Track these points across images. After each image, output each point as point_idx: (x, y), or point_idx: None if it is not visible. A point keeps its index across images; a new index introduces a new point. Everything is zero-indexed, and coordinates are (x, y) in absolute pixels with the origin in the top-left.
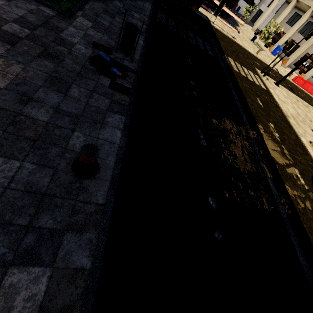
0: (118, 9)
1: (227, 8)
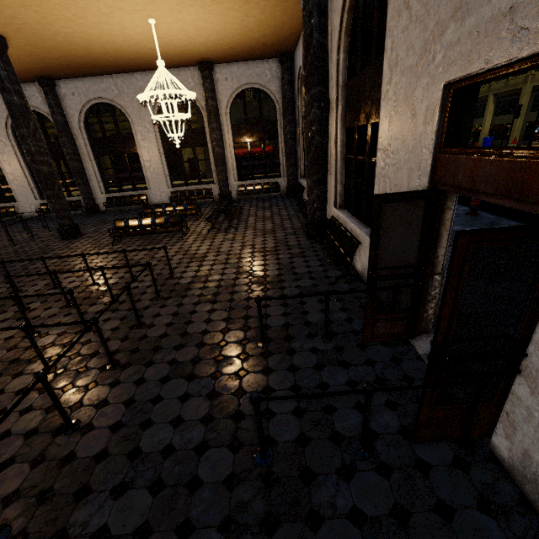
0: None
1: None
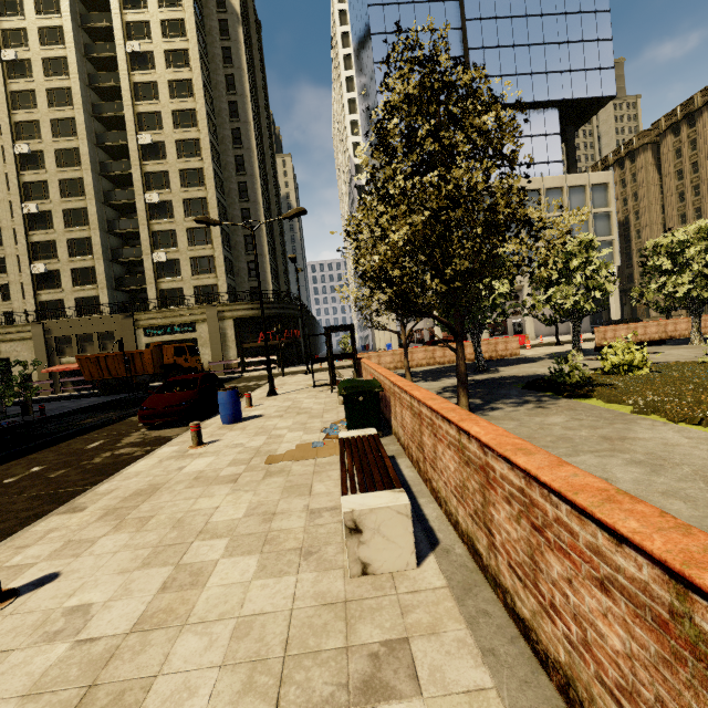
0: (67, 408)
1: (250, 358)
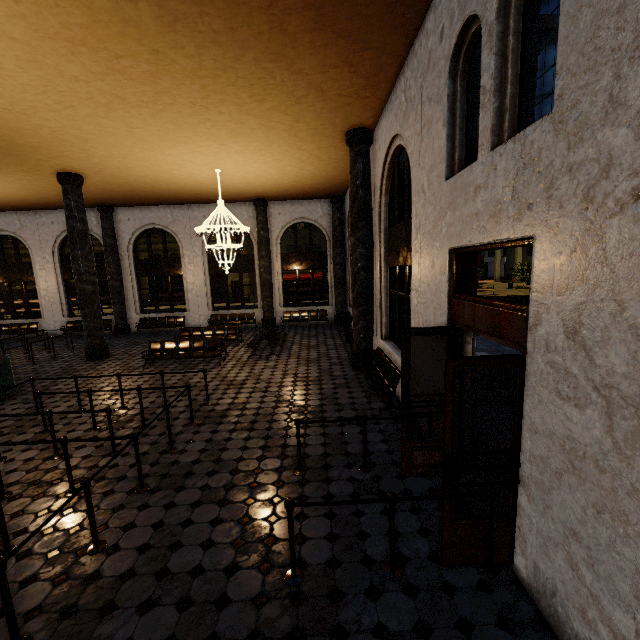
0: None
1: None
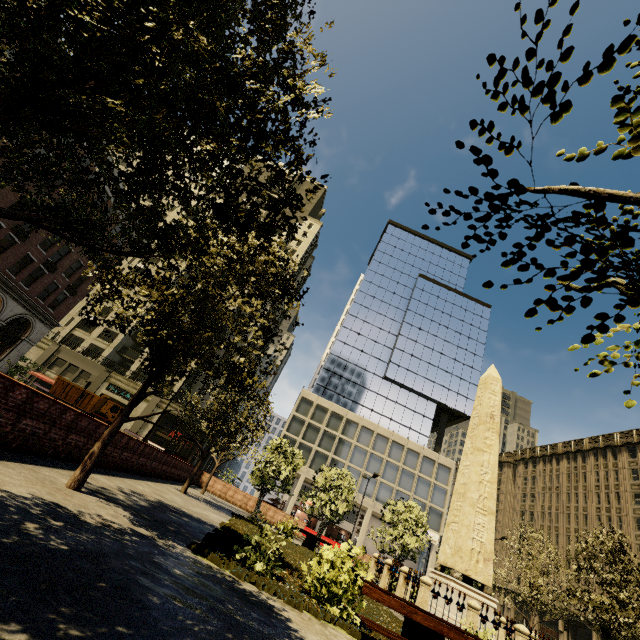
0: None
1: (152, 442)
